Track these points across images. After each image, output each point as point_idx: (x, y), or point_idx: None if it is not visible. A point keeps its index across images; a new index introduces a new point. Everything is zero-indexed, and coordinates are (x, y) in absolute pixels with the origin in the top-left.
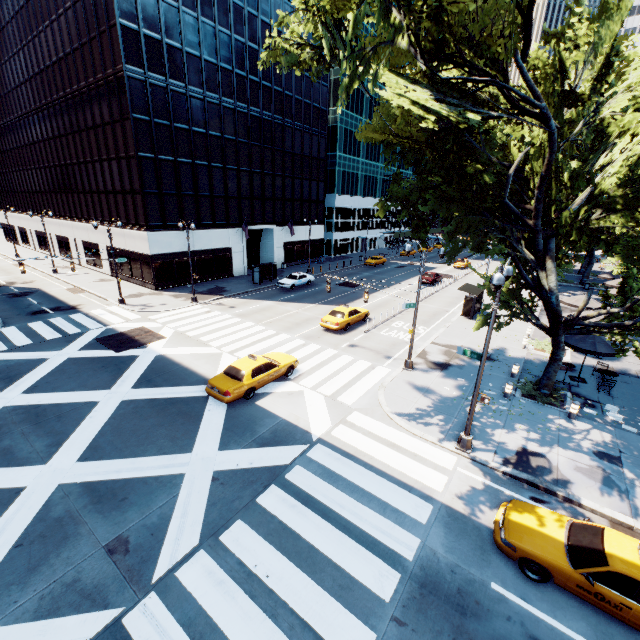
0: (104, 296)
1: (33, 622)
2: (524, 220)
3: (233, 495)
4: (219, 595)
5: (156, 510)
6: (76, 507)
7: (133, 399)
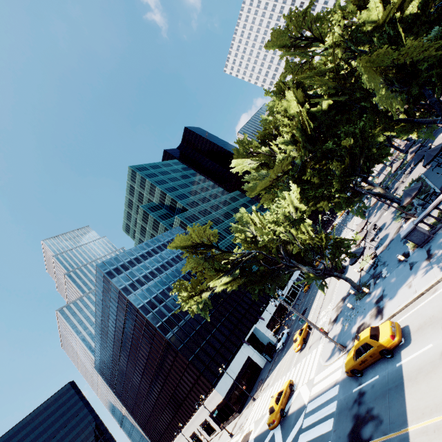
0: None
1: None
2: (280, 266)
3: None
4: None
5: None
6: None
7: None
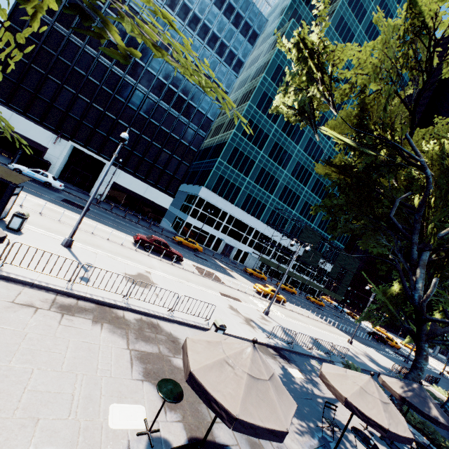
0: None
1: None
2: None
3: None
4: None
5: None
6: None
7: None
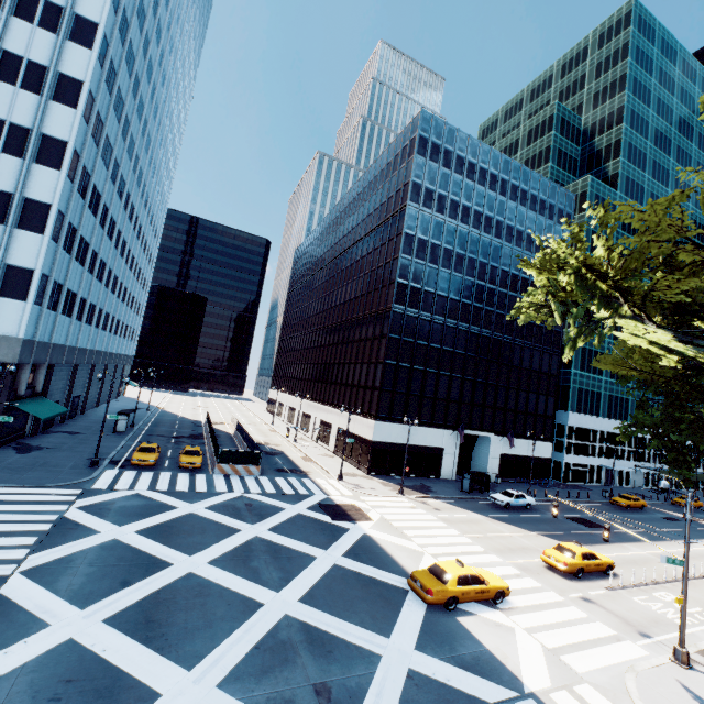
0: (327, 469)
1: None
2: None
3: (427, 703)
4: None
5: (355, 676)
6: (295, 638)
7: (342, 566)
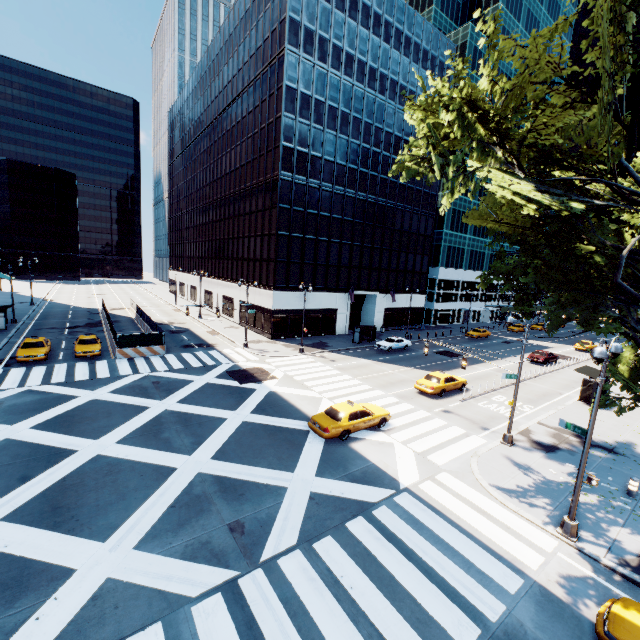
0: (233, 339)
1: (181, 560)
2: None
3: (326, 515)
4: (310, 588)
5: (265, 509)
6: (209, 491)
7: (251, 421)
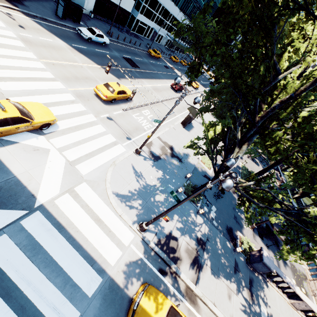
0: None
1: None
2: (256, 115)
3: None
4: None
5: None
6: None
7: None
